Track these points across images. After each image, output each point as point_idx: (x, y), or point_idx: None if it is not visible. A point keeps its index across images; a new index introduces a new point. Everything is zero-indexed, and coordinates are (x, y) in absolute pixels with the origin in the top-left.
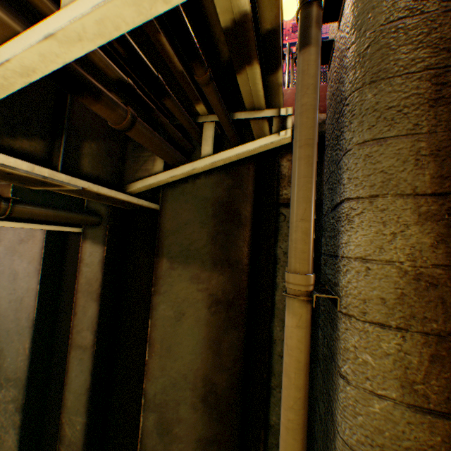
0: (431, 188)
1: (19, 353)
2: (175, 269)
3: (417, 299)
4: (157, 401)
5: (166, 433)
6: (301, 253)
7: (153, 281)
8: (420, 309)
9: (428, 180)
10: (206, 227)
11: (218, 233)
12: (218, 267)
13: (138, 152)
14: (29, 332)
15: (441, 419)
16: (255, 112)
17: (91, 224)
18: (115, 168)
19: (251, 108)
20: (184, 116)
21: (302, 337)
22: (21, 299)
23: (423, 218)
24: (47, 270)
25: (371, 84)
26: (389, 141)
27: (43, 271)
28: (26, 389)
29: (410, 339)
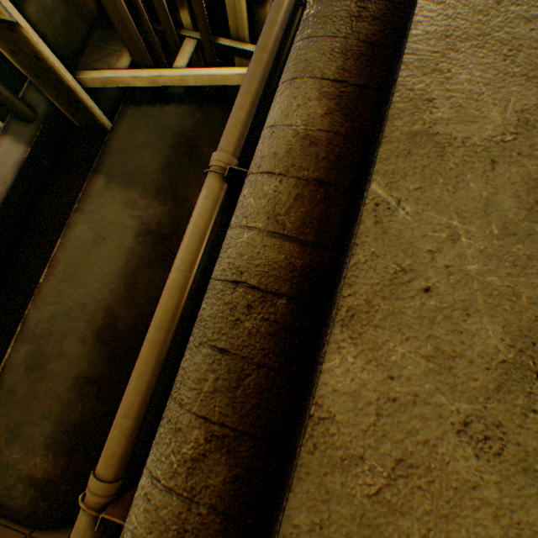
0: (334, 77)
1: None
2: (111, 190)
3: (300, 154)
4: (38, 331)
5: (38, 369)
6: (231, 136)
7: (79, 198)
8: (300, 161)
9: (334, 71)
10: (161, 156)
11: (172, 164)
12: (161, 197)
13: (105, 44)
14: None
15: (290, 243)
16: (239, 44)
17: (19, 113)
18: (71, 46)
19: (236, 37)
20: (162, 4)
21: (209, 209)
22: None
23: (322, 96)
24: None
25: (319, 0)
26: (317, 40)
27: None
28: None
29: (286, 183)
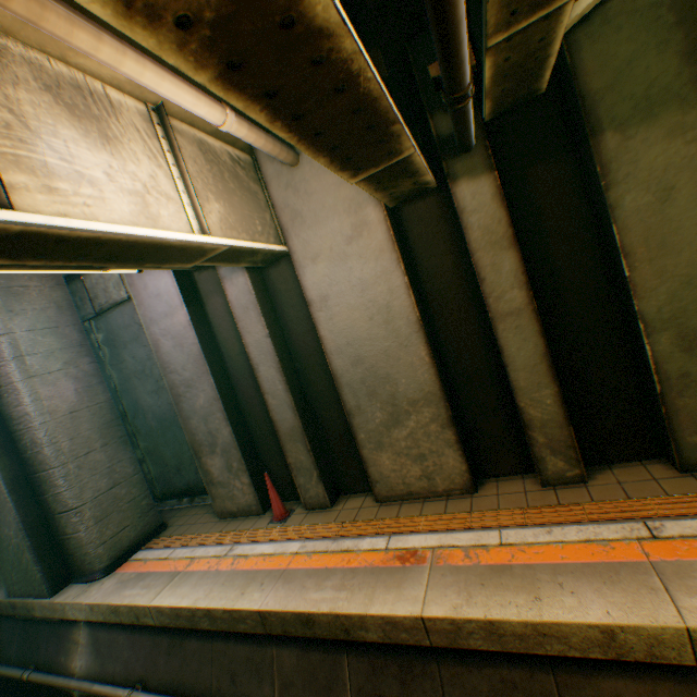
0: None
1: (413, 368)
2: (632, 138)
3: None
4: (664, 317)
5: (694, 345)
6: None
7: (597, 175)
8: None
9: None
10: (670, 48)
11: (696, 44)
12: None
13: None
14: (417, 338)
15: None
16: None
17: (470, 145)
18: None
19: None
20: None
21: None
22: (385, 308)
23: None
24: (402, 260)
25: None
26: None
27: (401, 260)
28: (444, 401)
29: None
